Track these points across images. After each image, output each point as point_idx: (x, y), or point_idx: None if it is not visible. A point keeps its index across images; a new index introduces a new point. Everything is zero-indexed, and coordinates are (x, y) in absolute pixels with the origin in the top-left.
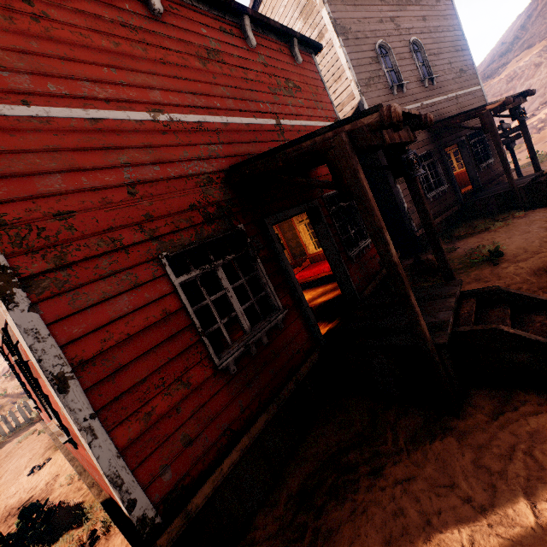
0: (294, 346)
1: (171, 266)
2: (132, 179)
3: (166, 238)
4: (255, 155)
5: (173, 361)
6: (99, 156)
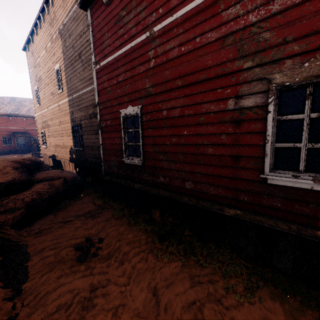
0: (13, 147)
1: (3, 138)
2: (2, 132)
3: (3, 136)
4: (18, 131)
5: (0, 143)
6: (0, 130)
